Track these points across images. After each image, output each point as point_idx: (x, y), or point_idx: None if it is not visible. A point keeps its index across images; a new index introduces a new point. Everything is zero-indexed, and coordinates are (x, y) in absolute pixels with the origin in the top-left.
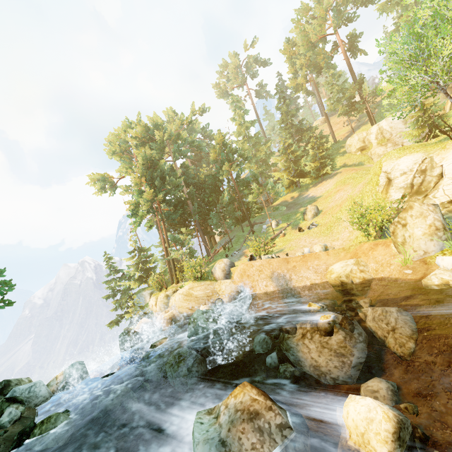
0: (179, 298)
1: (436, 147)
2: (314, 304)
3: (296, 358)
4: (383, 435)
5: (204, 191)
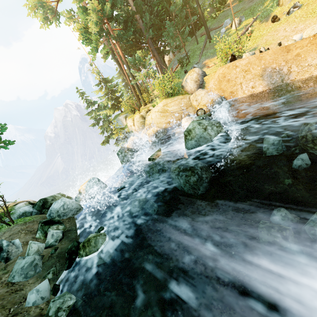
0: (156, 115)
1: None
2: None
3: None
4: None
5: (149, 2)
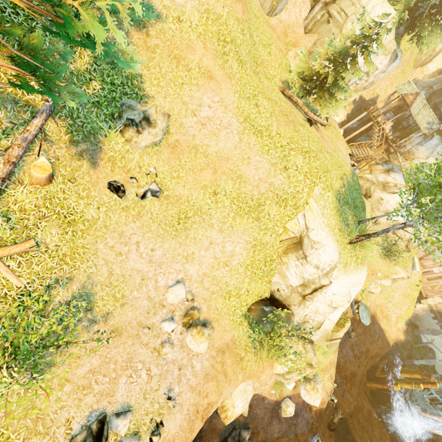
0: None
1: (343, 252)
2: None
3: None
4: None
5: None
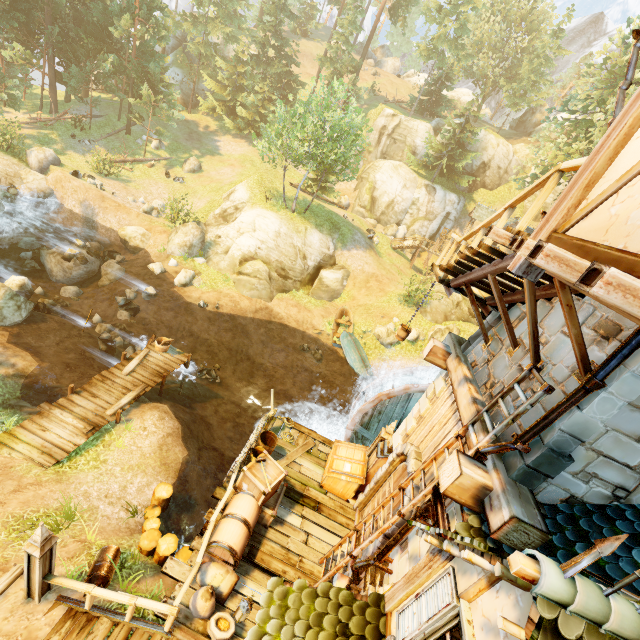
0: None
1: (257, 200)
2: (81, 241)
3: (44, 262)
4: (13, 284)
5: None
